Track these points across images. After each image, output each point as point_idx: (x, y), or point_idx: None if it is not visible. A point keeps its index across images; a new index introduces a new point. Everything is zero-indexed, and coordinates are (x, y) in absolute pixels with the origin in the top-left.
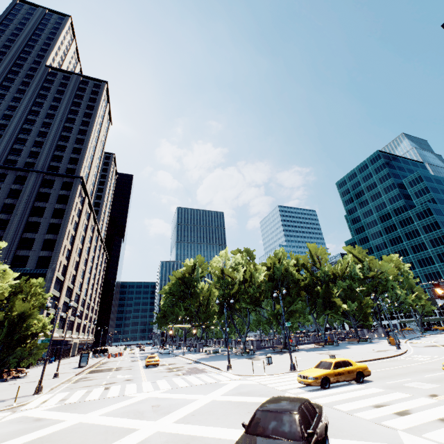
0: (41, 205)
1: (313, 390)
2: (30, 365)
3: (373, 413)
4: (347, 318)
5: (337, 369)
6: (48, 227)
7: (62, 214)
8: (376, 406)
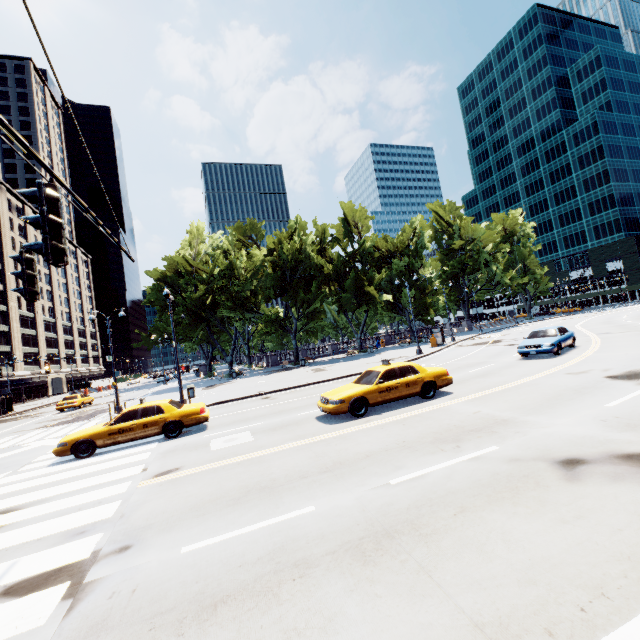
0: None
1: (61, 463)
2: None
3: None
4: (402, 313)
5: (122, 424)
6: None
7: None
8: None
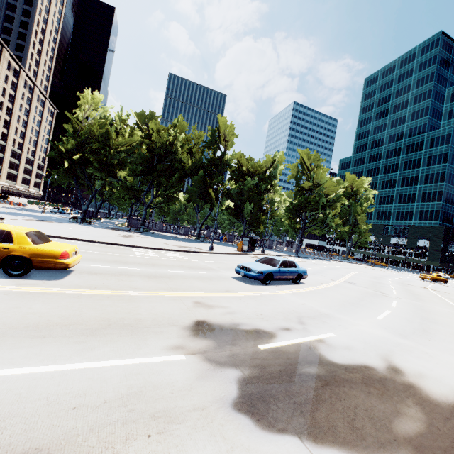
0: None
1: None
2: None
3: None
4: (242, 221)
5: None
6: None
7: None
8: None
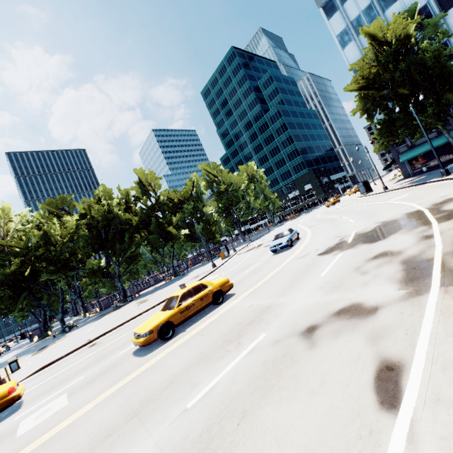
0: None
1: None
2: None
3: None
4: (198, 241)
5: None
6: None
7: None
8: None
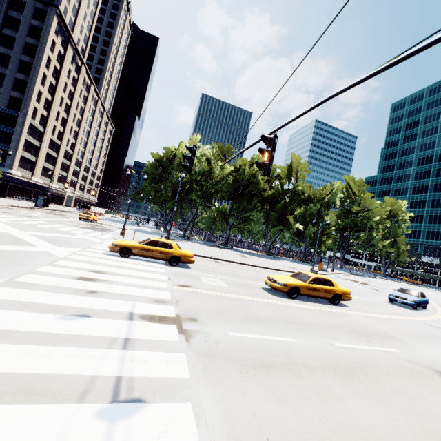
0: (11, 34)
1: (110, 255)
2: (5, 195)
3: (65, 271)
4: (302, 240)
5: (149, 246)
6: (19, 65)
7: (34, 51)
8: (97, 271)
